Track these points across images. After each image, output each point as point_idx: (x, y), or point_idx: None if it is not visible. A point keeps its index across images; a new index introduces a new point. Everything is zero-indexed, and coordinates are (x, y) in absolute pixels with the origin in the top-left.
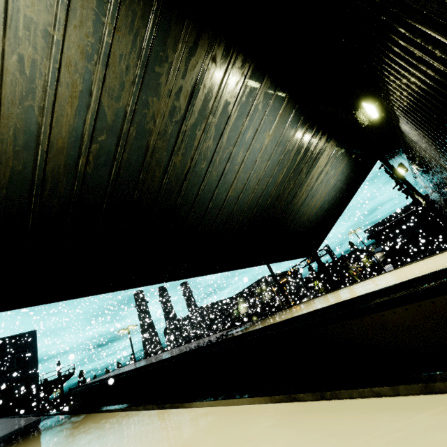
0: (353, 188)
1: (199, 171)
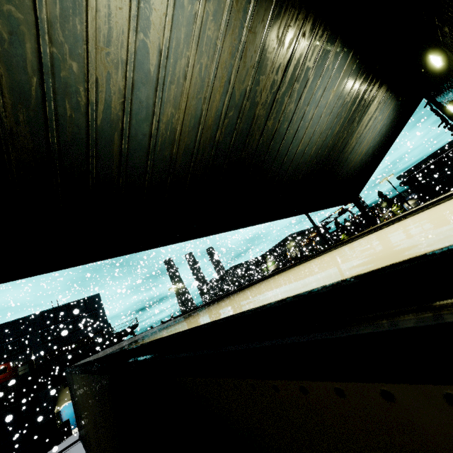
0: (397, 131)
1: (282, 131)
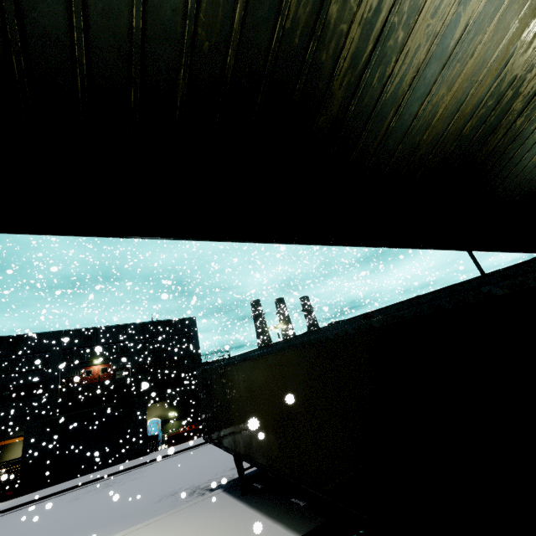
0: None
1: (526, 133)
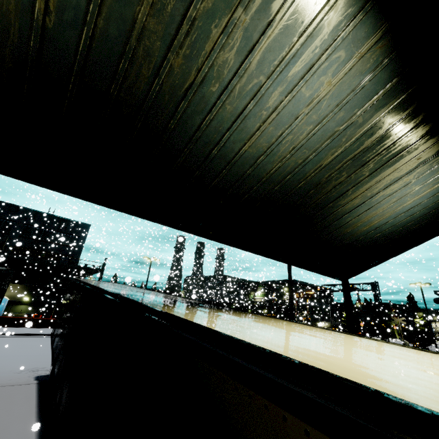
0: None
1: (206, 94)
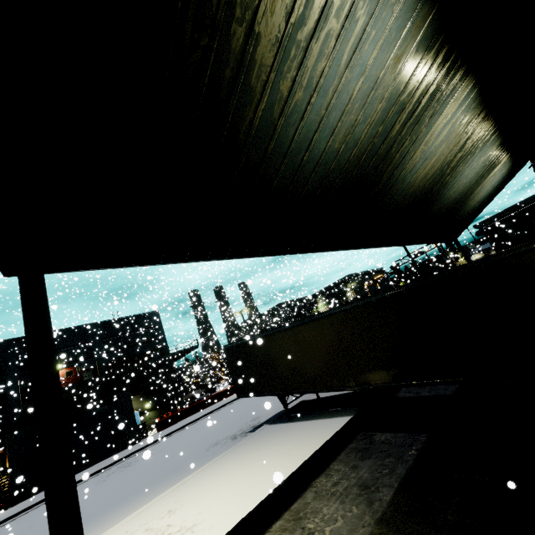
0: (503, 185)
1: (449, 182)
